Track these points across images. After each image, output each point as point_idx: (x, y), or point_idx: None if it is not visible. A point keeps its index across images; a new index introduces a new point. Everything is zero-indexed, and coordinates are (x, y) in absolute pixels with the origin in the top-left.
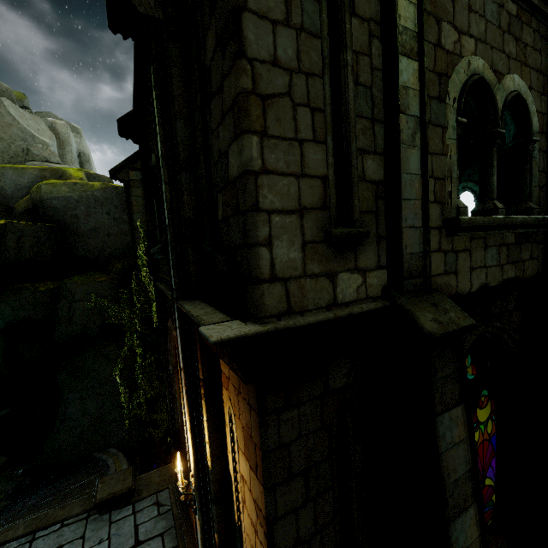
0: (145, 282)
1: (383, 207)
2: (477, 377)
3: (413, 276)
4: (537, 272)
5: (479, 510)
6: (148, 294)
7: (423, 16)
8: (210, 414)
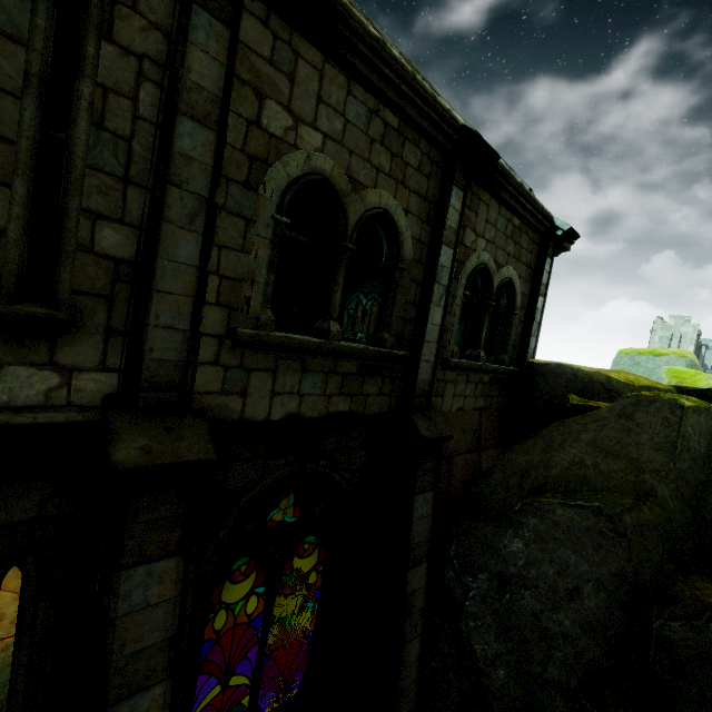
0: None
1: (126, 294)
2: (299, 520)
3: (161, 388)
4: (388, 410)
5: (173, 688)
6: None
7: (232, 82)
8: None
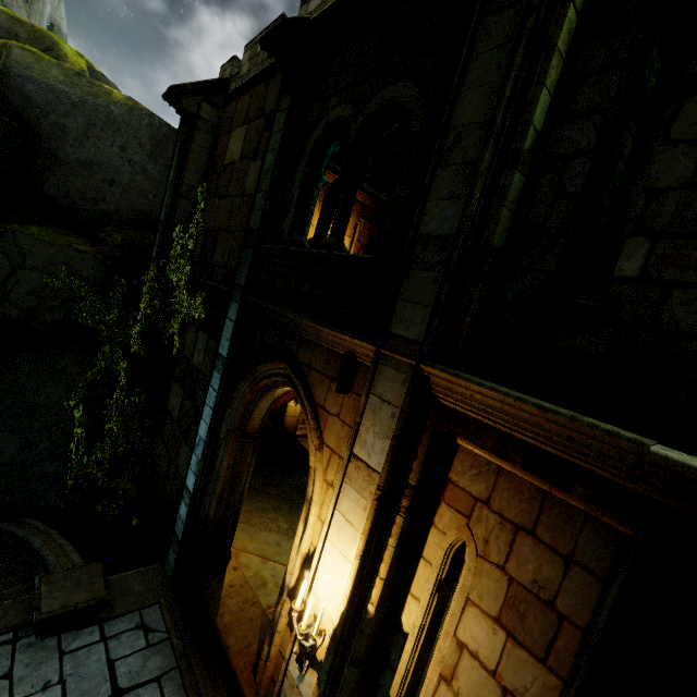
0: (173, 280)
1: None
2: None
3: None
4: None
5: None
6: (168, 299)
7: None
8: (401, 539)
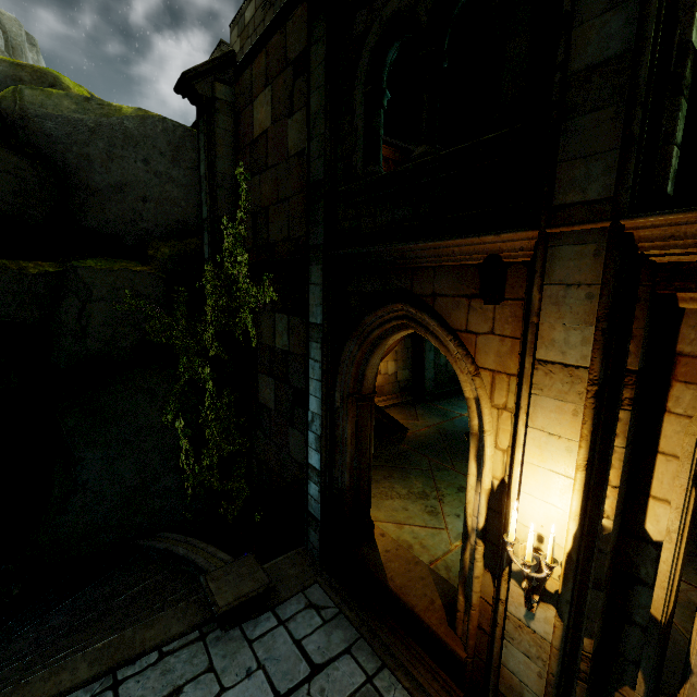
0: (233, 273)
1: None
2: None
3: None
4: None
5: None
6: (232, 295)
7: None
8: (628, 437)
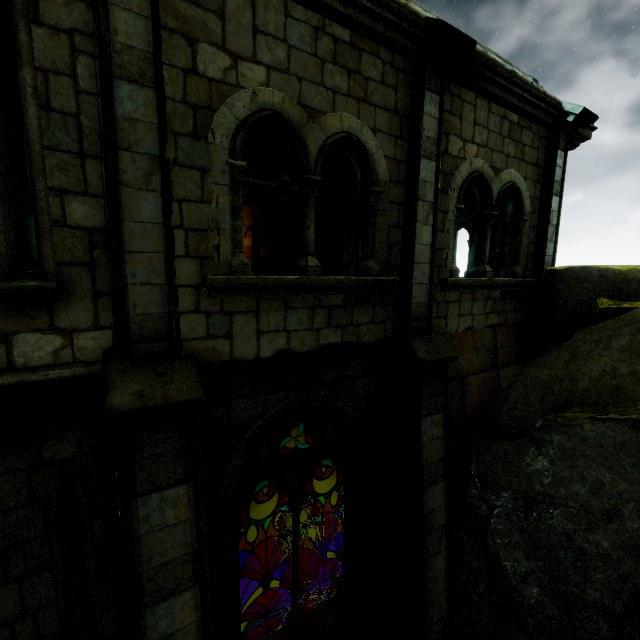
0: None
1: (104, 259)
2: (312, 446)
3: (151, 339)
4: (384, 337)
5: (201, 594)
6: None
7: (160, 34)
8: None
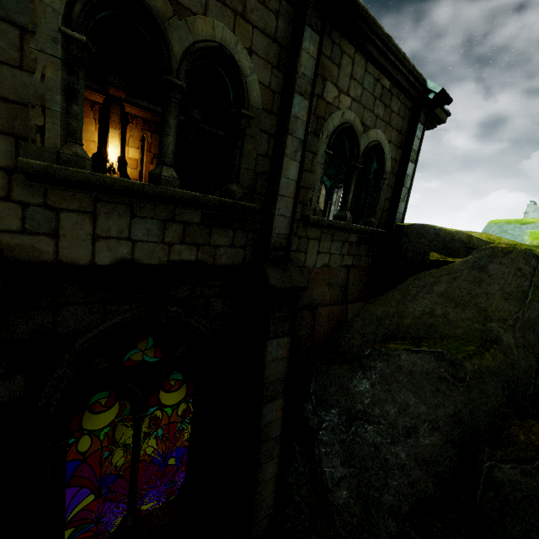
0: None
1: None
2: (161, 360)
3: None
4: (243, 262)
5: None
6: None
7: None
8: None
